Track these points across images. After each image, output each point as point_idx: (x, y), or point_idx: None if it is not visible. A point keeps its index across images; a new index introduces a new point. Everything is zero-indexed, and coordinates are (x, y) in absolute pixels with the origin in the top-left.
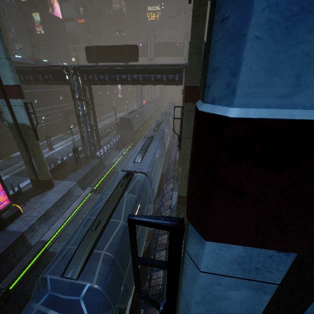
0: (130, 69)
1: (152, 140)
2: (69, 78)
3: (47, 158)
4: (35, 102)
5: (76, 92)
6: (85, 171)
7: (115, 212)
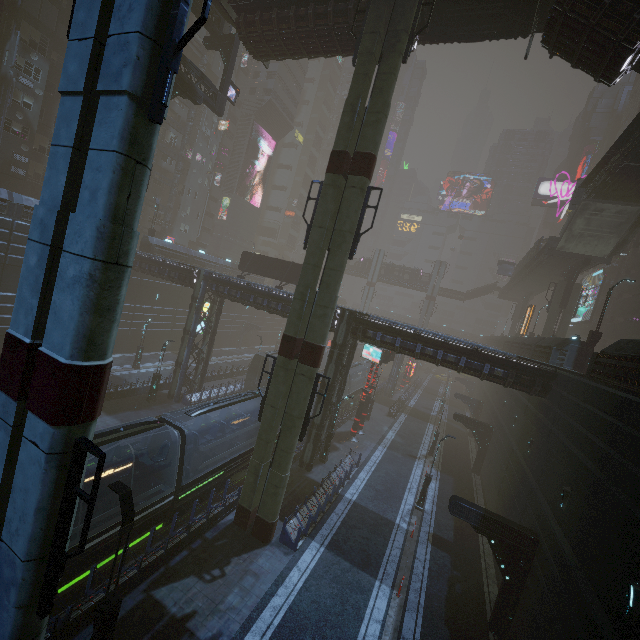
0: (269, 293)
1: (251, 398)
2: (197, 282)
3: (119, 377)
4: (156, 297)
5: (226, 300)
6: (149, 415)
7: (105, 468)
